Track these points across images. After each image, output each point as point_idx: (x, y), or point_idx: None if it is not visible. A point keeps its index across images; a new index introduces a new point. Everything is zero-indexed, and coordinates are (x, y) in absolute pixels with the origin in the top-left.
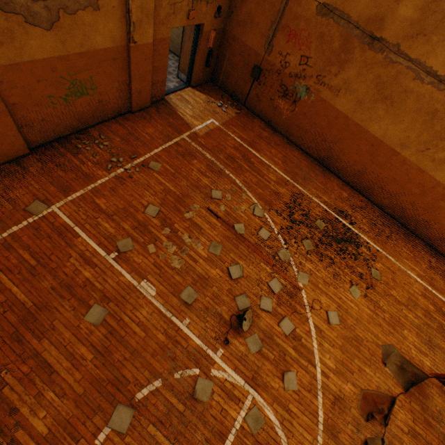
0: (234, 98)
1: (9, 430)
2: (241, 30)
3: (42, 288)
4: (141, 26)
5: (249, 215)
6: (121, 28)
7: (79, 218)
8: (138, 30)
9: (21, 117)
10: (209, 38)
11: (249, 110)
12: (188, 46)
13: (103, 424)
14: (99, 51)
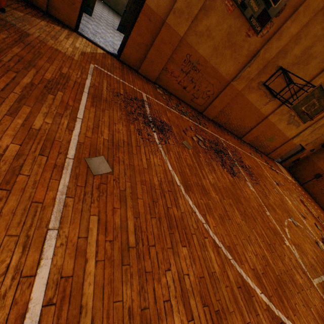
0: (297, 179)
1: (264, 192)
2: (317, 159)
3: (259, 171)
4: (298, 137)
5: (316, 217)
6: (294, 134)
7: (262, 166)
8: (296, 137)
9: (258, 134)
10: (302, 155)
11: (303, 188)
12: (291, 152)
13: (288, 217)
14: (285, 135)
